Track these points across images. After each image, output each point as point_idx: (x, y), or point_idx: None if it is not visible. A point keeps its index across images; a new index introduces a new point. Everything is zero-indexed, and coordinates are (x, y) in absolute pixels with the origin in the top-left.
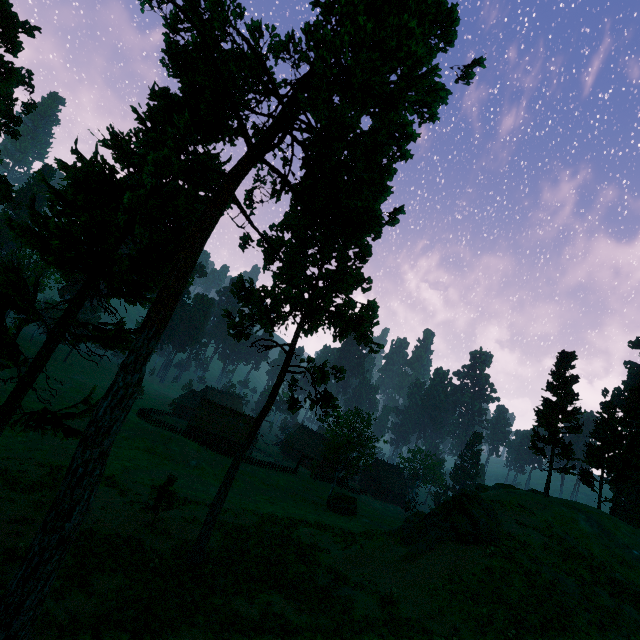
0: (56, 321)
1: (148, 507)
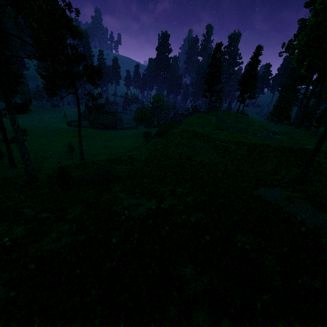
0: None
1: (68, 152)
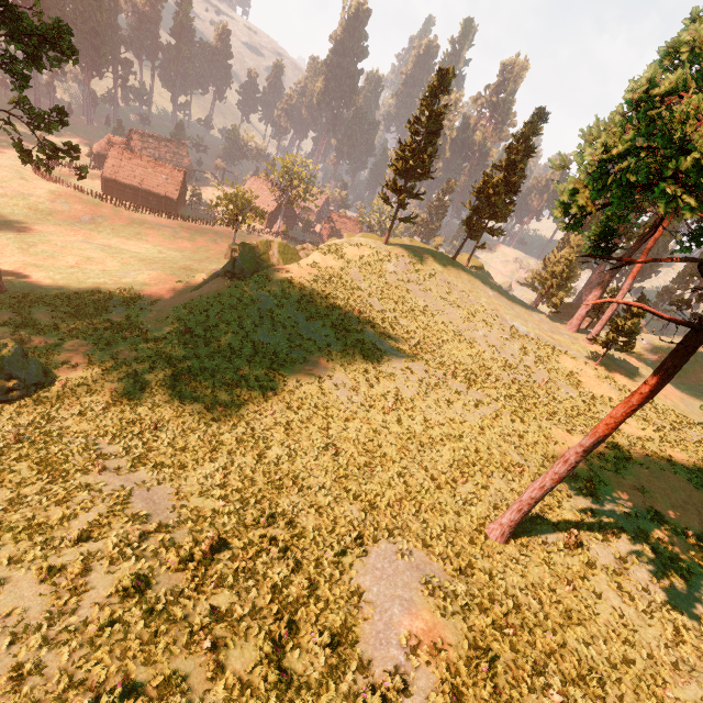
0: None
1: None
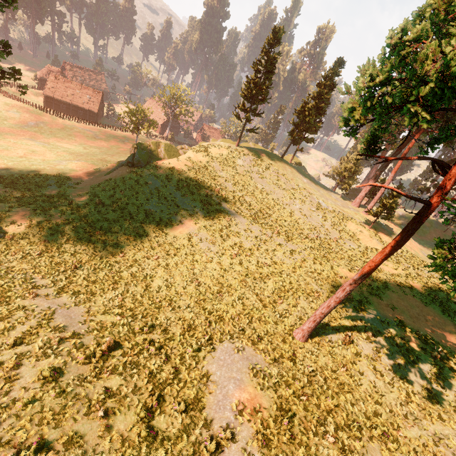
0: None
1: None
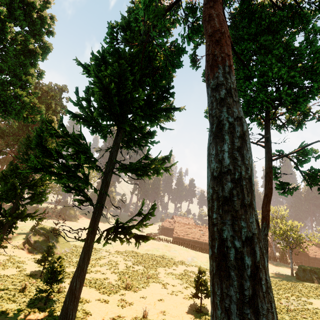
0: (105, 165)
1: (193, 296)
